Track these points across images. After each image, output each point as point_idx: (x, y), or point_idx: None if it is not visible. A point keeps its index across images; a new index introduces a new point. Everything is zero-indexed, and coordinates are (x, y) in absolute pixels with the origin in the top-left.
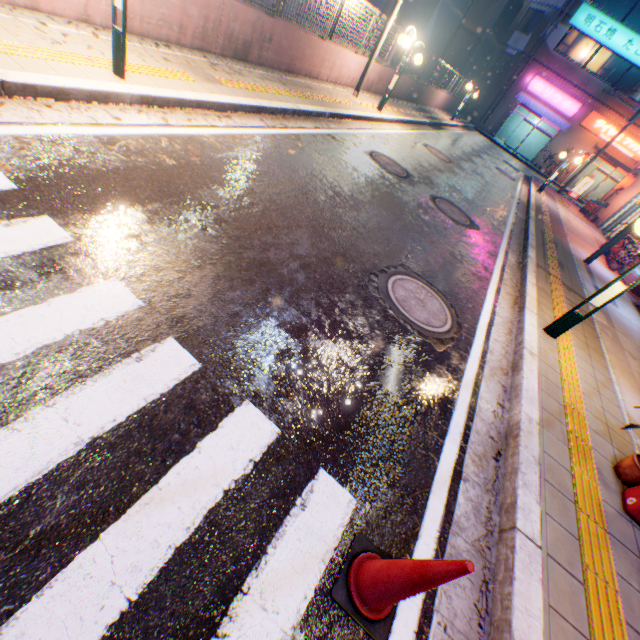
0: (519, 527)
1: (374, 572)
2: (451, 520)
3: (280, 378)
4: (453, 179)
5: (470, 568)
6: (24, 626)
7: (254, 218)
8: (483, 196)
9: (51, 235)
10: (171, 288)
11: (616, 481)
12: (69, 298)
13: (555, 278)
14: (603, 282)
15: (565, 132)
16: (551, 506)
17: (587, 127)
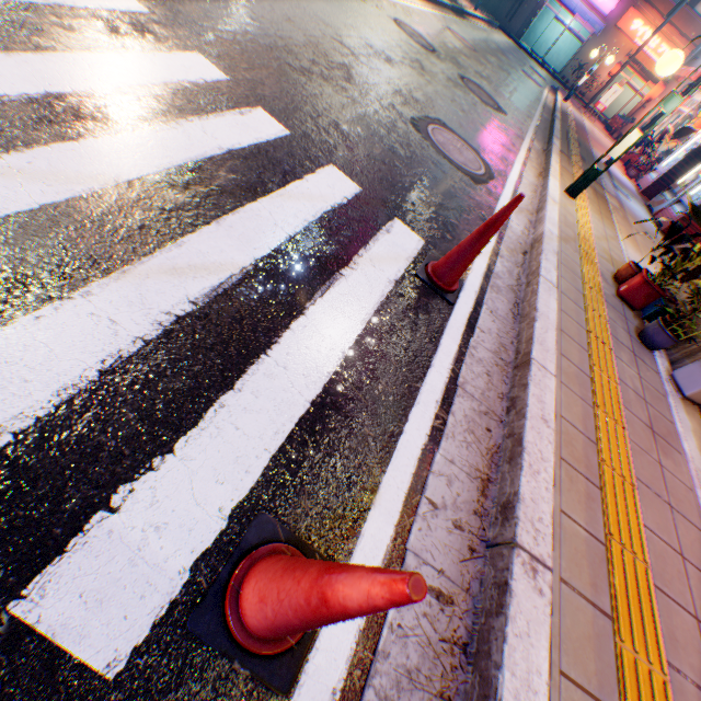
0: (542, 275)
1: (447, 255)
2: (492, 273)
3: (353, 161)
4: (479, 68)
5: (523, 196)
6: (231, 225)
7: (298, 43)
8: (510, 91)
9: (129, 3)
10: (246, 75)
11: (613, 284)
12: (168, 56)
13: (577, 166)
14: (620, 184)
15: (599, 35)
16: (565, 276)
17: (623, 29)
